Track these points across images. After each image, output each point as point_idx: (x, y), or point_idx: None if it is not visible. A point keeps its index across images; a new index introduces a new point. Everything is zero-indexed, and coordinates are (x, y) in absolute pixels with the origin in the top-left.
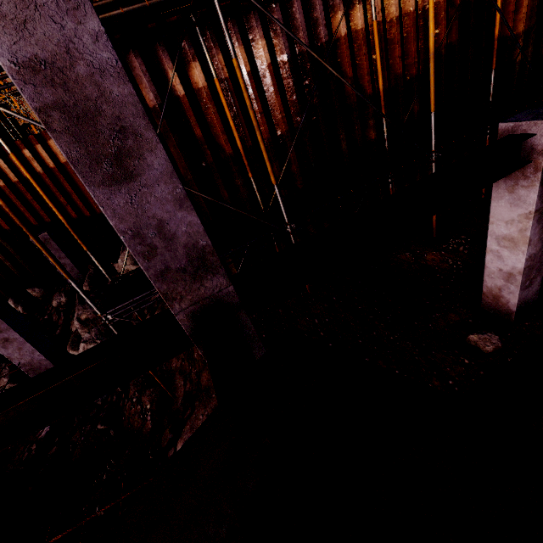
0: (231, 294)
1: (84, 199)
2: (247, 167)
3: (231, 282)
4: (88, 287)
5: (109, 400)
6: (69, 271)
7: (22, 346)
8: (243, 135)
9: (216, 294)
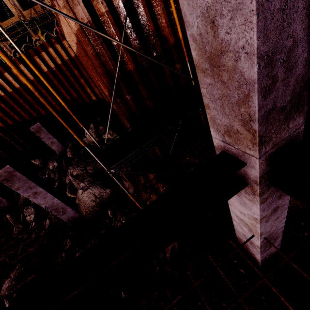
0: (299, 134)
1: (55, 99)
2: (185, 53)
3: (305, 120)
4: (71, 154)
5: (103, 222)
6: (56, 146)
7: (45, 196)
8: (182, 27)
9: (291, 135)
